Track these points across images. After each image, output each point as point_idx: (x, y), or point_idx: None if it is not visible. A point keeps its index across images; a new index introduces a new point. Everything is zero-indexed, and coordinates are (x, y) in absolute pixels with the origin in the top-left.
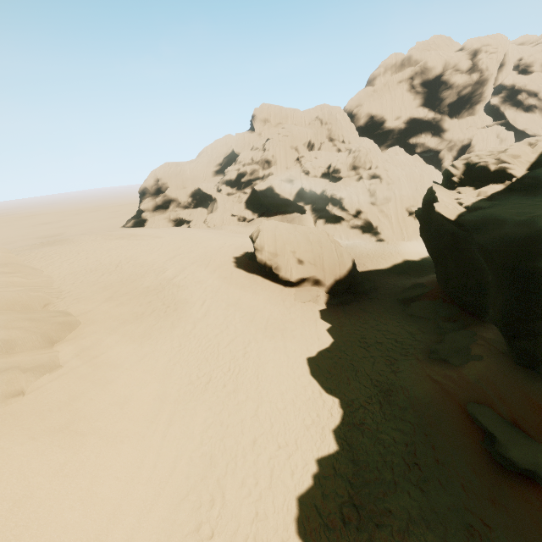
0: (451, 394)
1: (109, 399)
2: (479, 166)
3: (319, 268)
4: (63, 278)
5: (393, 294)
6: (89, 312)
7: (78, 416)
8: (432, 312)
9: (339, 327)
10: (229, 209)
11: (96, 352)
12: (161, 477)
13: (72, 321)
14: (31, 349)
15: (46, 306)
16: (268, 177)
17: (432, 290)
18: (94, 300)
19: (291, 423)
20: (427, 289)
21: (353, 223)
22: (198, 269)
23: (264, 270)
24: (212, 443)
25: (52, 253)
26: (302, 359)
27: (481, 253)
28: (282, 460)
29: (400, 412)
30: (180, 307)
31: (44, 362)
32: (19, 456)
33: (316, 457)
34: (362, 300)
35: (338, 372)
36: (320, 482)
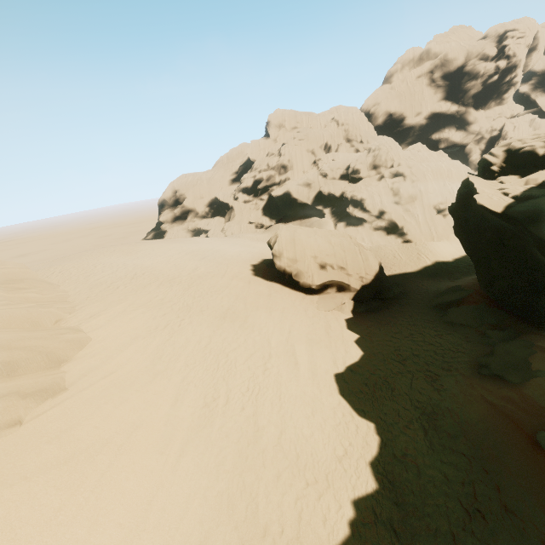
0: (514, 419)
1: (115, 426)
2: (524, 151)
3: (343, 273)
4: (78, 292)
5: (426, 299)
6: (100, 328)
7: (79, 448)
8: (475, 319)
9: (368, 338)
10: (247, 217)
11: (105, 372)
12: (170, 522)
13: (82, 338)
14: (36, 370)
15: (57, 322)
16: (284, 182)
17: (472, 294)
18: (107, 314)
19: (320, 454)
20: (466, 292)
21: (376, 224)
22: (214, 279)
23: (284, 277)
24: (229, 479)
25: (70, 267)
26: (329, 376)
27: (541, 249)
28: (311, 501)
29: (449, 440)
30: (195, 320)
31: (47, 386)
32: (6, 502)
33: (351, 498)
34: (391, 306)
35: (371, 390)
36: (359, 531)
